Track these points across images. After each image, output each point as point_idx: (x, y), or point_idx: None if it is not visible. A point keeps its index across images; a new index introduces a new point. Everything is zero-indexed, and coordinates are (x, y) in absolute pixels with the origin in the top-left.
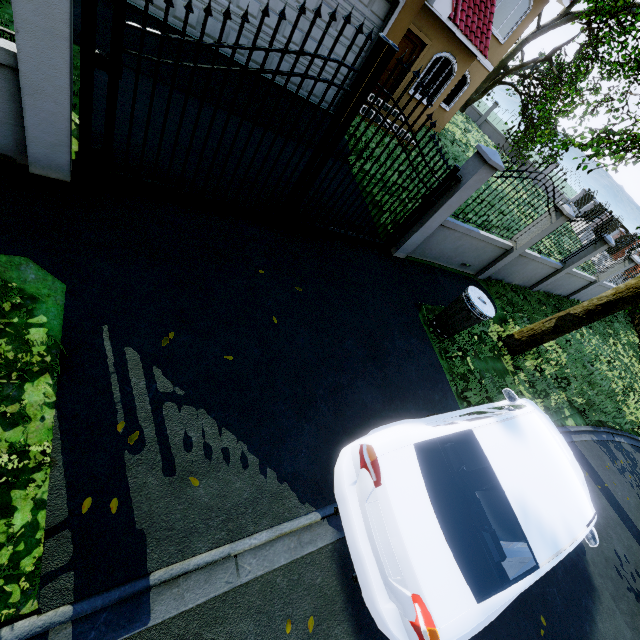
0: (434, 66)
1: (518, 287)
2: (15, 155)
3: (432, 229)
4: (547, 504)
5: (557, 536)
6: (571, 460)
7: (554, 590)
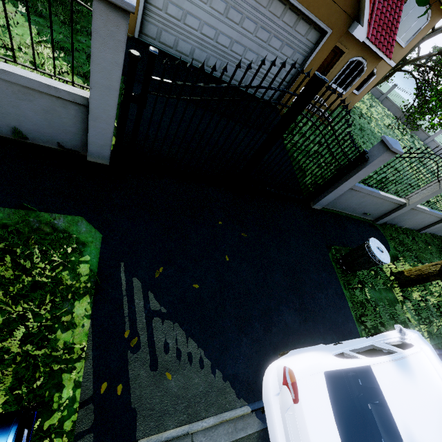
0: (349, 66)
1: (408, 230)
2: (80, 150)
3: (342, 191)
4: (431, 438)
5: None
6: None
7: None
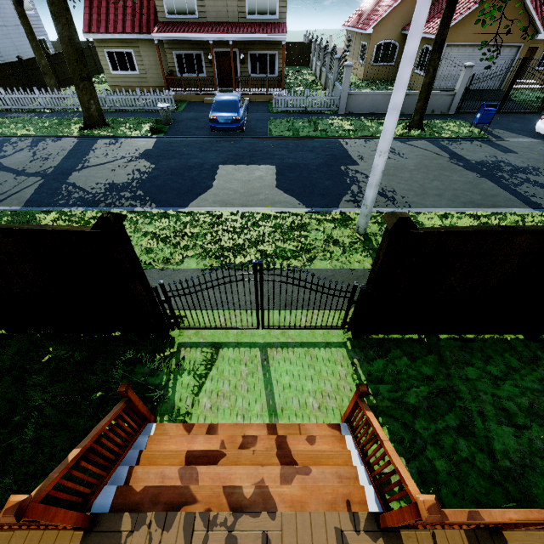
0: None
1: None
2: (445, 112)
3: None
4: None
5: None
6: None
7: None
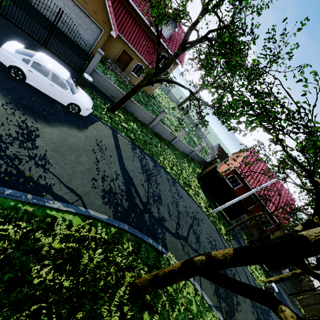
0: (138, 66)
1: (141, 121)
2: None
3: (91, 70)
4: (45, 61)
5: (42, 62)
6: (85, 99)
7: (63, 116)
